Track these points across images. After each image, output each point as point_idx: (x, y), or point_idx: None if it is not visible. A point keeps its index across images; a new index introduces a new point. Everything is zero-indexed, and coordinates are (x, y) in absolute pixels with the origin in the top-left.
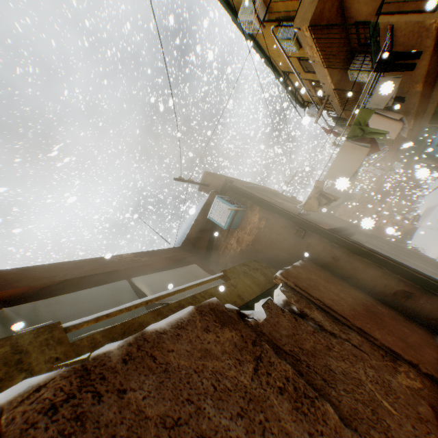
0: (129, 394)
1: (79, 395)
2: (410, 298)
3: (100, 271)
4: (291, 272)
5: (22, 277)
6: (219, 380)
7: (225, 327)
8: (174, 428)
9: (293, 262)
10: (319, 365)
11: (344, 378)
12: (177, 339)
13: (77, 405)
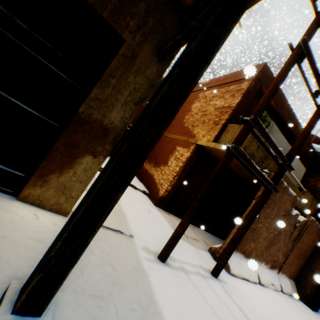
0: (278, 192)
1: (277, 185)
2: (311, 277)
3: (291, 129)
4: (313, 223)
5: (282, 105)
6: (280, 208)
7: (290, 205)
8: (274, 203)
9: (319, 223)
10: (281, 231)
11: (279, 238)
12: (287, 195)
13: (276, 186)
